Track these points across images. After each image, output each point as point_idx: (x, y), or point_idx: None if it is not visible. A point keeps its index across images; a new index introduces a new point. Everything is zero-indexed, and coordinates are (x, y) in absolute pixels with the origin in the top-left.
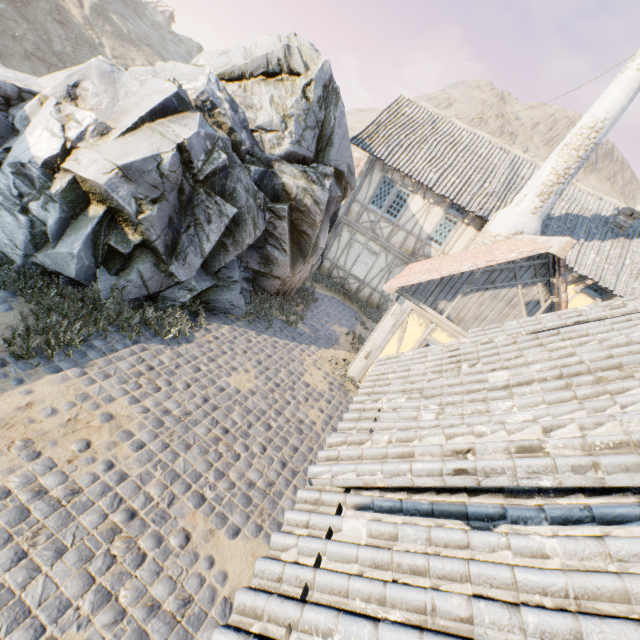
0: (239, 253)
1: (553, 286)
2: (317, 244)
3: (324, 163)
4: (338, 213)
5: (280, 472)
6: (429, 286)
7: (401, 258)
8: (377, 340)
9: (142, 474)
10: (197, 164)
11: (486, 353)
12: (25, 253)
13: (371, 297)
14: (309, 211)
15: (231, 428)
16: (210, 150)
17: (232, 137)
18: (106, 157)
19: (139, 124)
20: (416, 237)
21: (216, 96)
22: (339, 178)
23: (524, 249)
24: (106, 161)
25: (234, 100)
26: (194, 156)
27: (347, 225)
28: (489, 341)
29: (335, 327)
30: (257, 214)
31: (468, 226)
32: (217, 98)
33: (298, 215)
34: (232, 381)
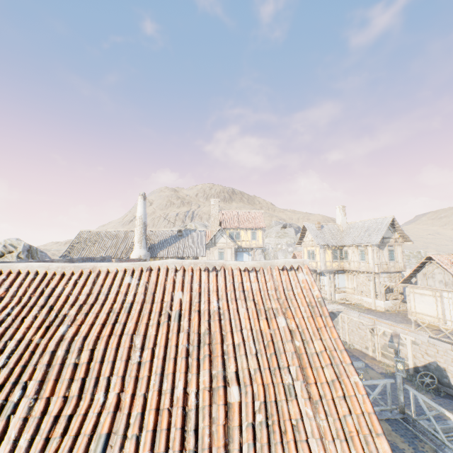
0: None
1: None
2: None
3: None
4: None
5: None
6: None
7: None
8: None
9: None
10: None
11: None
12: None
13: None
14: None
15: None
16: None
17: None
18: None
19: None
20: None
21: None
22: None
23: None
24: None
25: None
26: None
27: None
28: None
29: None
30: None
31: None
32: None
33: None
34: None
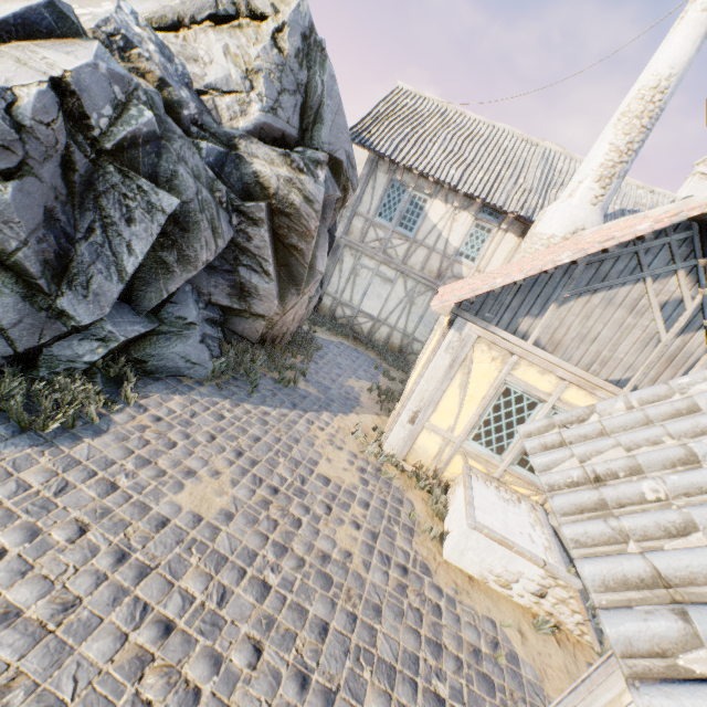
0: (194, 280)
1: (703, 273)
2: (314, 266)
3: (313, 146)
4: (336, 233)
5: None
6: (502, 297)
7: (424, 283)
8: (426, 392)
9: None
10: (98, 121)
11: None
12: None
13: (390, 338)
14: (298, 213)
15: (178, 617)
16: (122, 102)
17: (164, 94)
18: None
19: None
20: (441, 254)
21: (132, 31)
22: (336, 171)
23: (652, 219)
24: None
25: (166, 45)
26: (90, 105)
27: (349, 247)
28: None
29: (351, 381)
30: (217, 213)
31: (506, 233)
32: (134, 34)
33: (283, 221)
34: (185, 500)
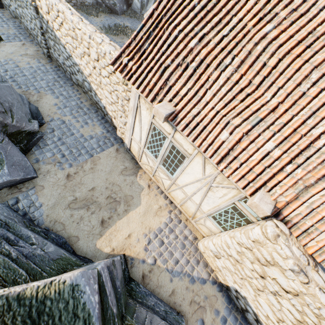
0: None
1: None
2: None
3: None
4: None
5: None
6: None
7: None
8: None
9: None
10: None
11: None
12: (140, 11)
13: None
14: None
15: None
16: None
17: None
18: None
19: None
20: None
21: None
22: None
23: None
24: None
25: None
26: None
27: None
28: None
29: None
30: None
31: None
32: None
33: None
34: None
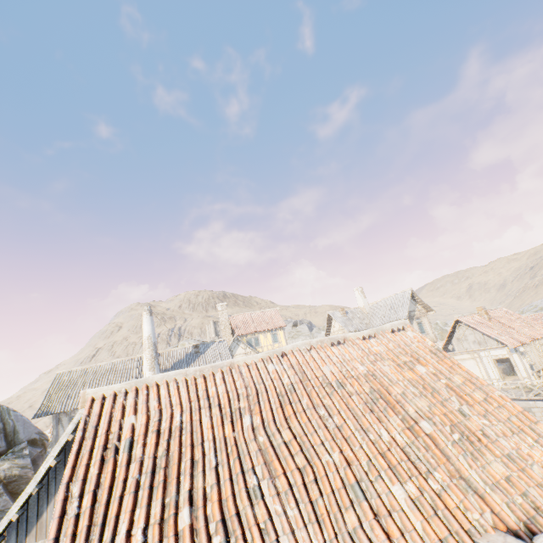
0: None
1: None
2: None
3: (18, 444)
4: None
5: None
6: None
7: None
8: None
9: None
10: None
11: None
12: None
13: None
14: (21, 475)
15: None
16: None
17: None
18: None
19: None
20: None
21: None
22: (35, 442)
23: None
24: None
25: None
26: None
27: None
28: None
29: None
30: None
31: None
32: None
33: (13, 484)
34: None
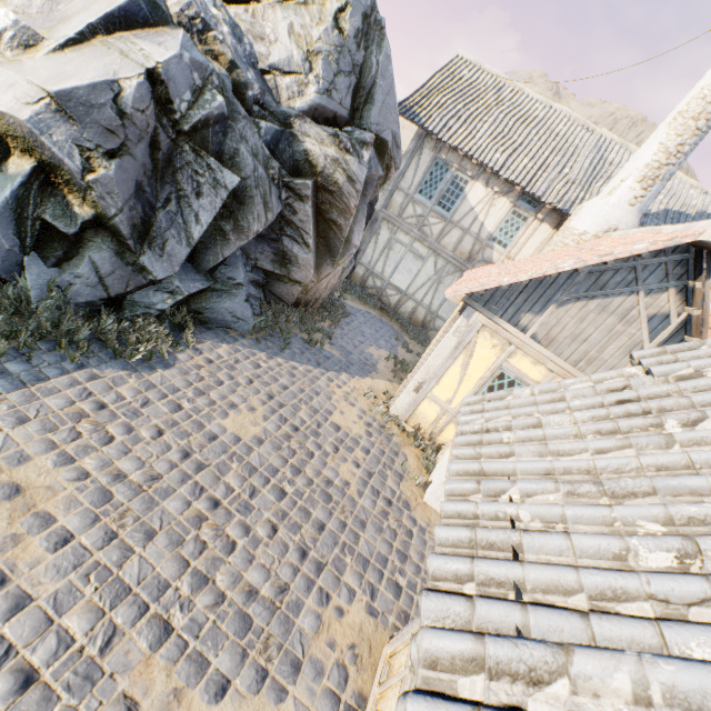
0: (245, 246)
1: (692, 293)
2: (350, 240)
3: (362, 127)
4: (375, 205)
5: (298, 567)
6: (509, 293)
7: (454, 264)
8: (432, 367)
9: (59, 593)
10: (179, 106)
11: (709, 398)
12: None
13: (415, 313)
14: (341, 192)
15: (223, 498)
16: (199, 87)
17: (233, 75)
18: (30, 79)
19: (87, 35)
20: (474, 237)
21: (210, 13)
22: (381, 151)
23: (654, 239)
24: (30, 85)
25: (237, 24)
26: (174, 92)
27: (387, 221)
28: (694, 373)
29: (371, 349)
30: (269, 190)
31: (542, 223)
32: (211, 16)
33: (326, 197)
34: (229, 424)
